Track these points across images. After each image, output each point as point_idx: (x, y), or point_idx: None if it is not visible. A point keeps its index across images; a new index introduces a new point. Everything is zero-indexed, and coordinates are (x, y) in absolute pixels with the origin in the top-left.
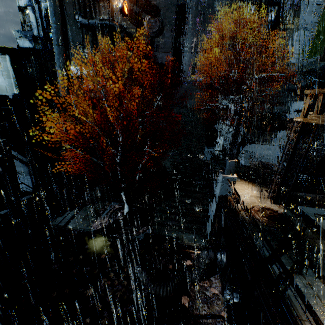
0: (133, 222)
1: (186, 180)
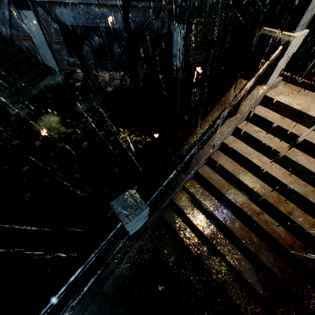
0: None
1: None
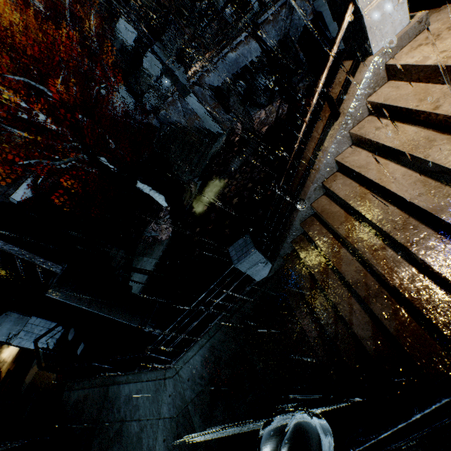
0: (180, 196)
1: (154, 141)
